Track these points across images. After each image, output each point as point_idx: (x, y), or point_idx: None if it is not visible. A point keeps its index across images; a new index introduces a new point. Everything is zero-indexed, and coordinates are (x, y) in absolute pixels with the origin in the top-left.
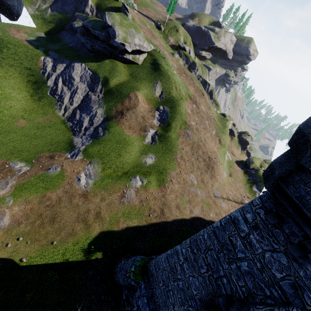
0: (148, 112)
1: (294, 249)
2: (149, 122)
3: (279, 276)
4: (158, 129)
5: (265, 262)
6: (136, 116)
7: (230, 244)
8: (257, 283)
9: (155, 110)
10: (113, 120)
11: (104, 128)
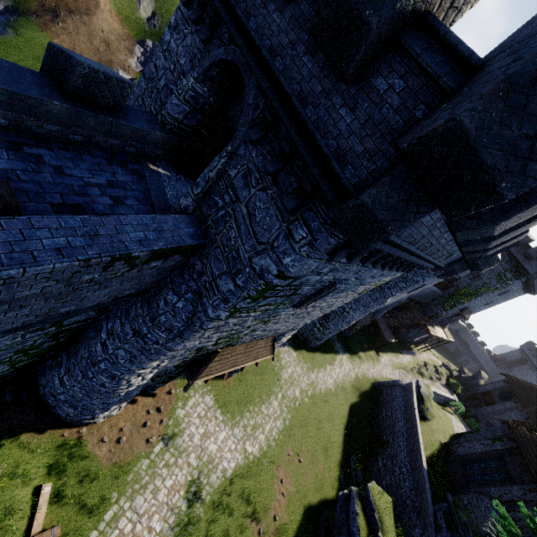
0: (119, 40)
1: (194, 14)
2: (121, 59)
3: (184, 62)
4: (138, 76)
5: (177, 59)
6: (91, 34)
7: (155, 70)
8: (169, 89)
9: (135, 42)
10: (32, 18)
11: (6, 23)
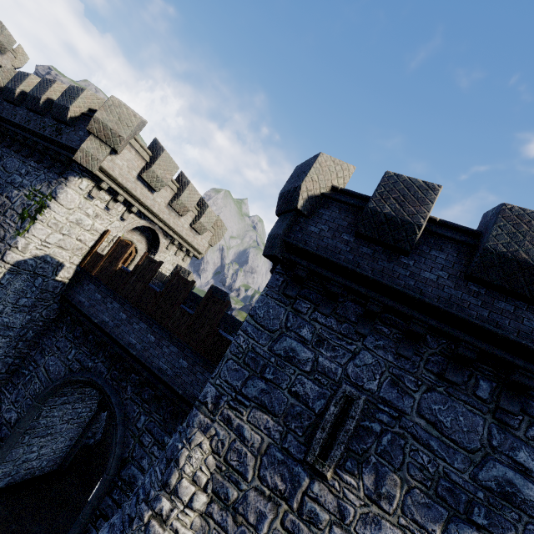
0: None
1: None
2: None
3: None
4: None
5: None
6: None
7: None
8: None
9: None
10: None
11: None
